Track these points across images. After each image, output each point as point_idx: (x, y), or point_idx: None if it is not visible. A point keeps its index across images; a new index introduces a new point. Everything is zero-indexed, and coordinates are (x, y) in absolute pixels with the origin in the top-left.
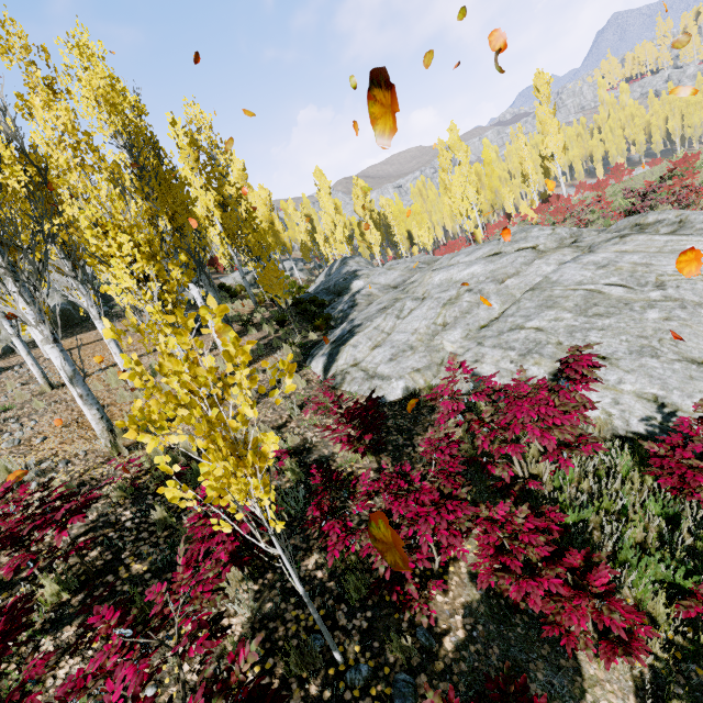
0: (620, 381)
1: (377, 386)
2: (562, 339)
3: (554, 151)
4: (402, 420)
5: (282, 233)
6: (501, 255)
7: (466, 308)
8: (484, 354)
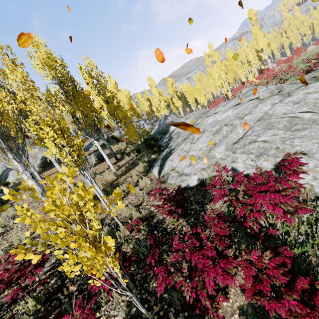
0: (315, 166)
1: (184, 179)
2: (279, 145)
3: (262, 47)
4: (198, 196)
5: (137, 109)
6: (240, 104)
7: (225, 134)
8: (237, 157)
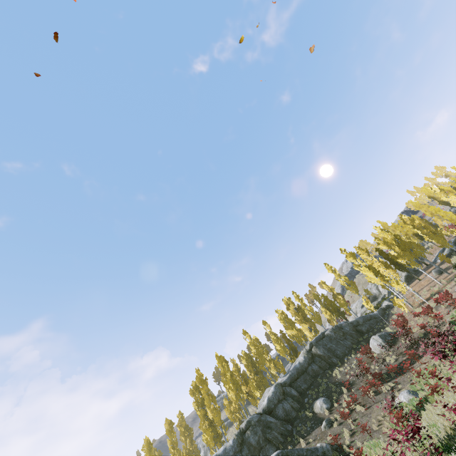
0: None
1: None
2: None
3: None
4: None
5: None
6: None
7: None
8: None
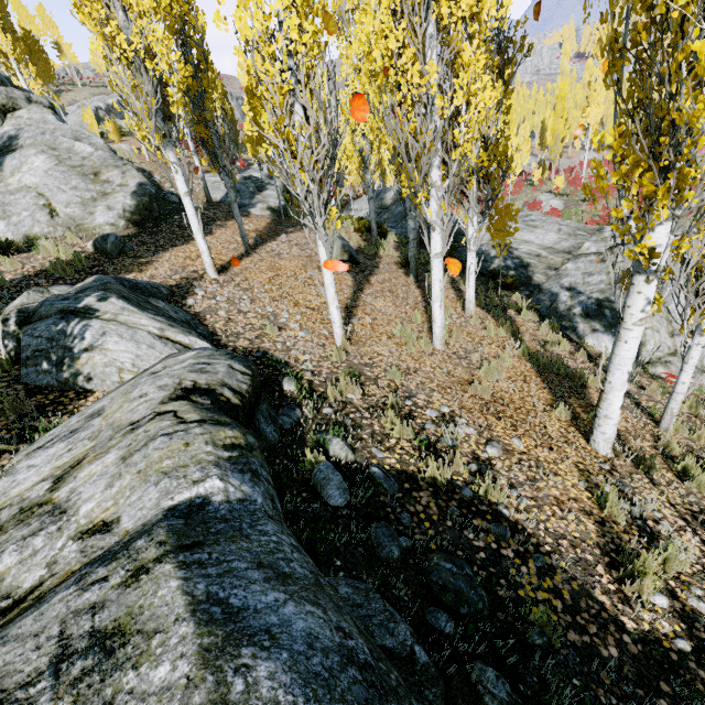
0: None
1: None
2: None
3: (592, 122)
4: None
5: None
6: None
7: None
8: None
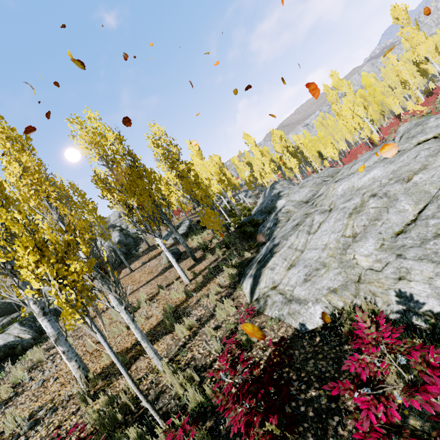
0: None
1: (295, 310)
2: None
3: (426, 54)
4: (323, 361)
5: (231, 178)
6: (399, 153)
7: (373, 214)
8: (409, 268)
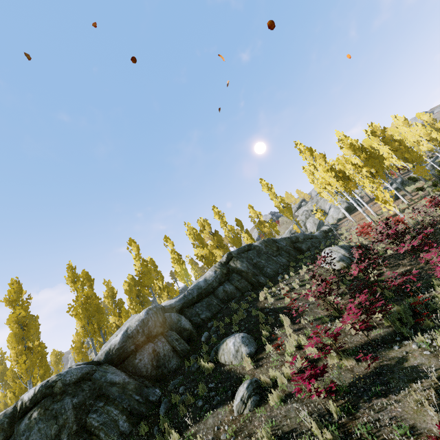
0: None
1: None
2: None
3: None
4: None
5: None
6: None
7: None
8: None
